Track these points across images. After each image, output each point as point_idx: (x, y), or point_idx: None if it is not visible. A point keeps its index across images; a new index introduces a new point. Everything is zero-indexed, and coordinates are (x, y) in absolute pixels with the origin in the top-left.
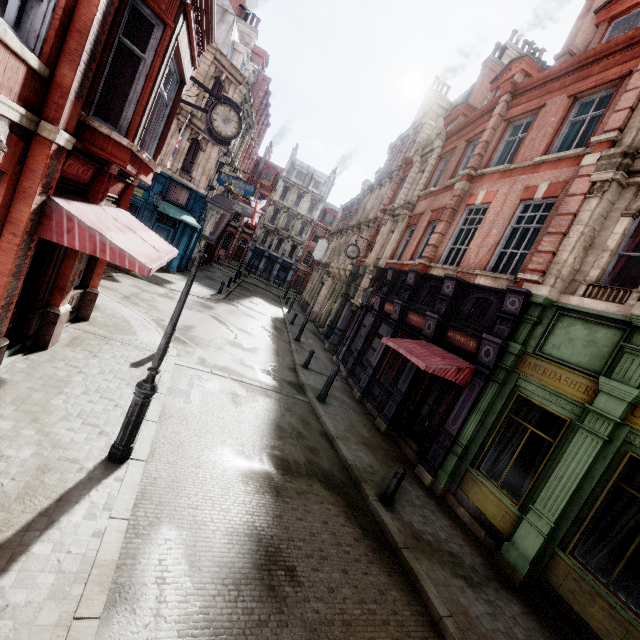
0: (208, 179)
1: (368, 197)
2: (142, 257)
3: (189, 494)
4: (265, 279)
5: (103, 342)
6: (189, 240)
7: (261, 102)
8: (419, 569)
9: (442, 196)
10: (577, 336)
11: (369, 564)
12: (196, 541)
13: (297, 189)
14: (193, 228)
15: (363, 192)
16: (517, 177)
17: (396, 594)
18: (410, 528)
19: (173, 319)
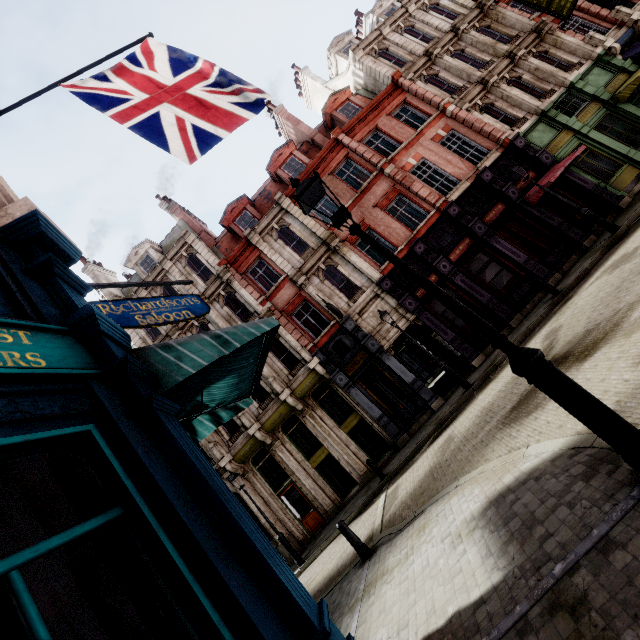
0: None
1: None
2: None
3: None
4: None
5: None
6: None
7: None
8: None
9: (369, 195)
10: (538, 135)
11: None
12: None
13: None
14: None
15: None
16: (418, 142)
17: None
18: None
19: None
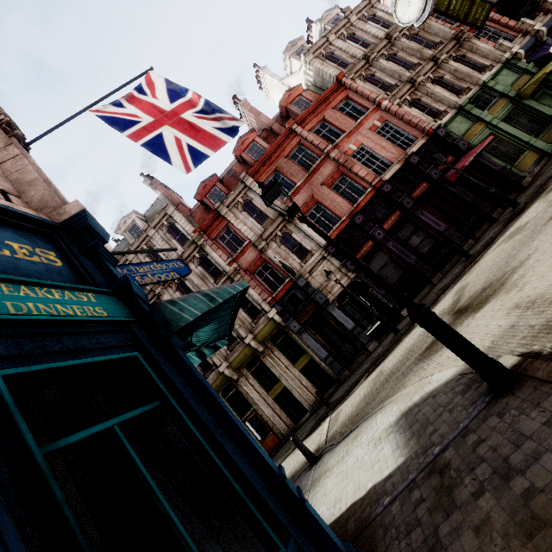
0: None
1: None
2: None
3: None
4: None
5: None
6: None
7: None
8: None
9: (317, 175)
10: (456, 125)
11: None
12: None
13: None
14: None
15: None
16: (358, 131)
17: None
18: None
19: None
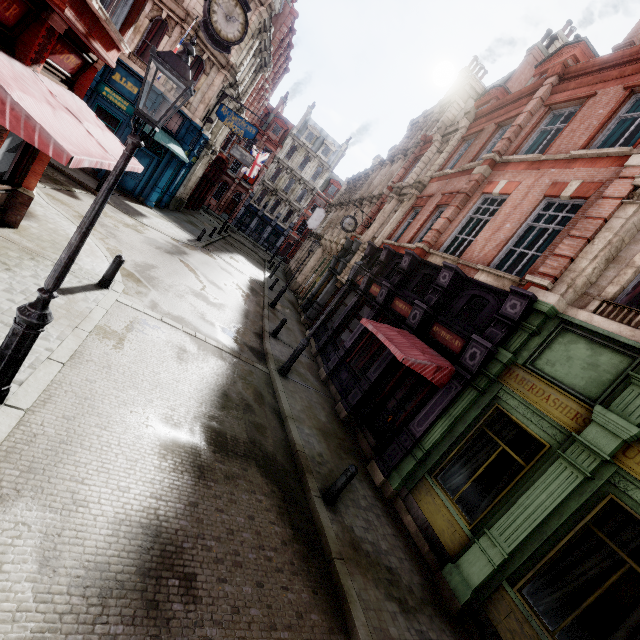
0: (206, 109)
1: (377, 172)
2: (73, 146)
3: (78, 462)
4: (254, 240)
5: (27, 256)
6: (175, 175)
7: (283, 39)
8: (350, 587)
9: (457, 180)
10: (577, 355)
11: (293, 576)
12: (64, 529)
13: (305, 151)
14: (181, 162)
15: (373, 166)
16: (546, 170)
17: (317, 618)
18: (349, 534)
19: (82, 226)
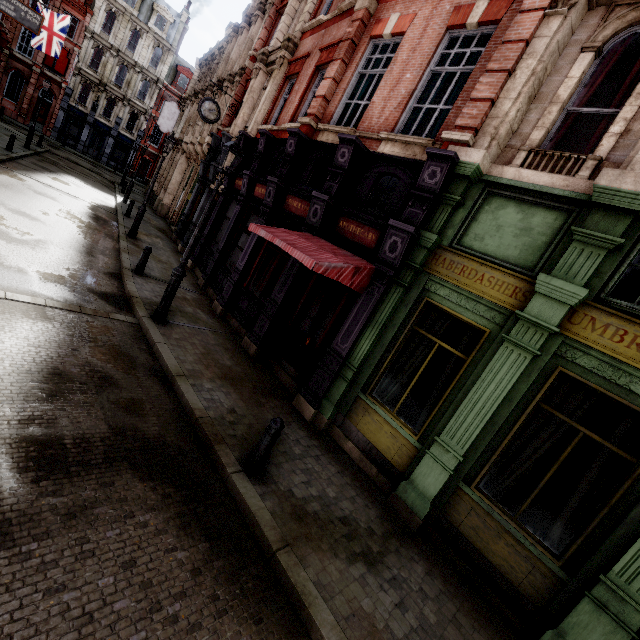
0: None
1: (233, 43)
2: None
3: None
4: (93, 158)
5: None
6: None
7: None
8: (305, 582)
9: (336, 27)
10: (508, 222)
11: (219, 620)
12: None
13: (130, 21)
14: None
15: (226, 36)
16: None
17: None
18: (289, 502)
19: None
